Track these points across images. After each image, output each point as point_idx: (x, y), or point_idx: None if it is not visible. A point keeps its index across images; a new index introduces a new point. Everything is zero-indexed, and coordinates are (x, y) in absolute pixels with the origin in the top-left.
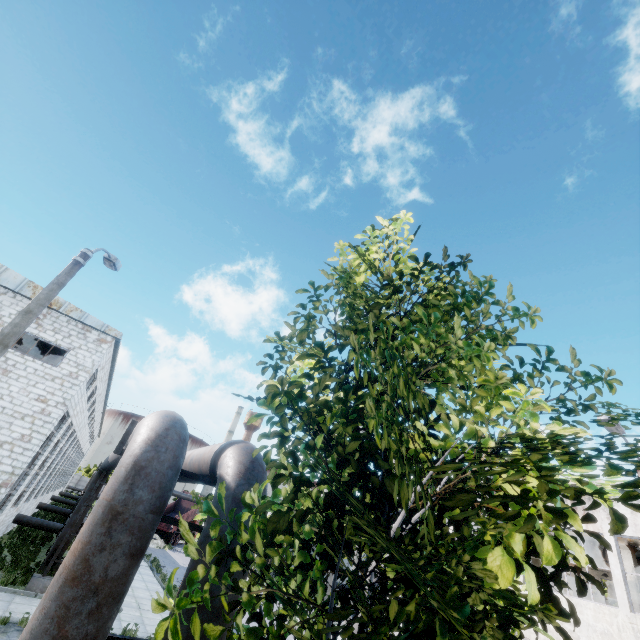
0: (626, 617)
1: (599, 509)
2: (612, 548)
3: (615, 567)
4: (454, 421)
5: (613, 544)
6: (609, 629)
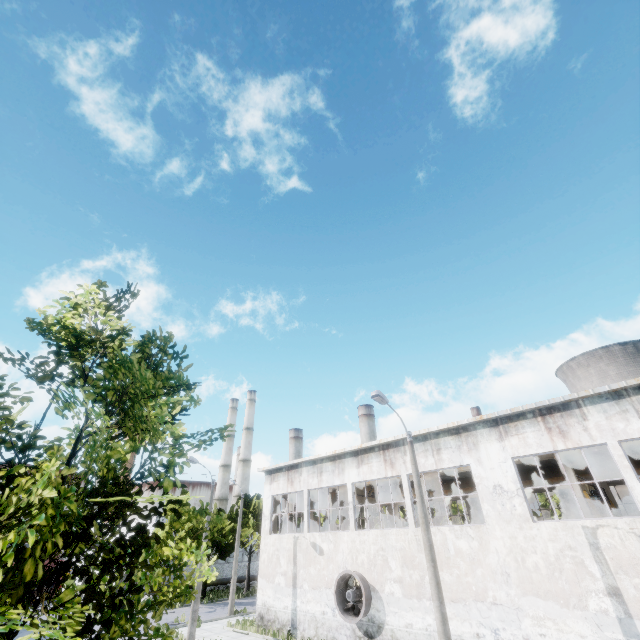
0: (413, 532)
1: (399, 457)
2: (406, 484)
3: (407, 498)
4: (5, 494)
5: (406, 481)
6: (404, 545)
